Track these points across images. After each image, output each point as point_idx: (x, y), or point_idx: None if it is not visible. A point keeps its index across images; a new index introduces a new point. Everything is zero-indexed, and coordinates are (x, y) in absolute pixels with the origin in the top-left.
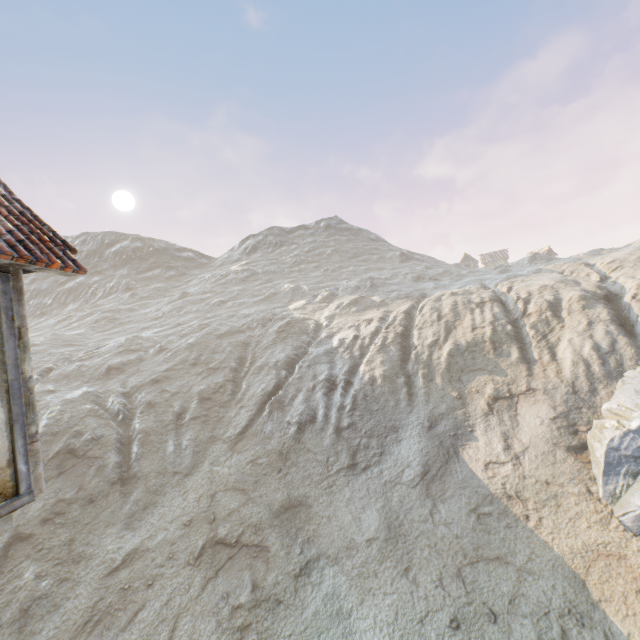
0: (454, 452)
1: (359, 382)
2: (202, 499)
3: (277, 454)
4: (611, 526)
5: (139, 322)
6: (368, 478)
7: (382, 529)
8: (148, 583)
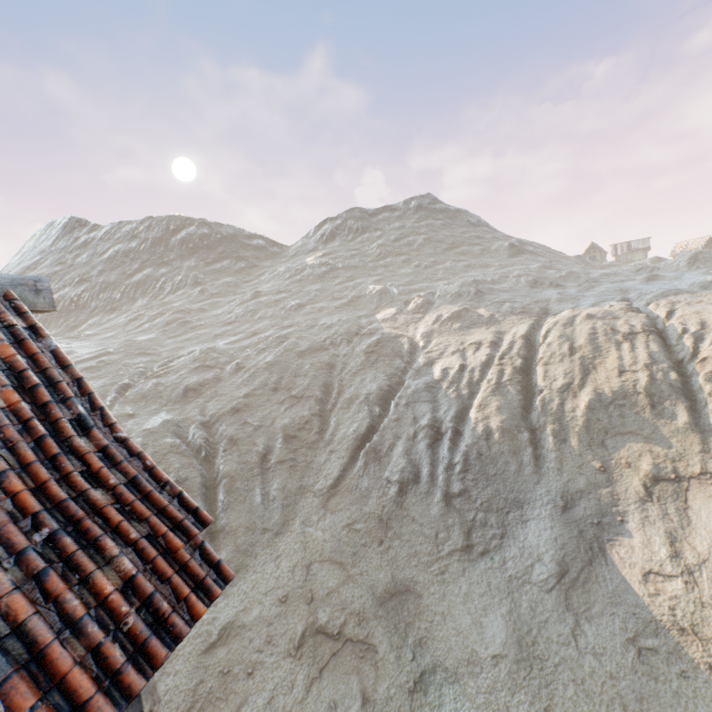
0: (599, 549)
1: (471, 434)
2: (297, 570)
3: (376, 520)
4: None
5: (211, 327)
6: (488, 568)
7: (511, 644)
8: (248, 671)
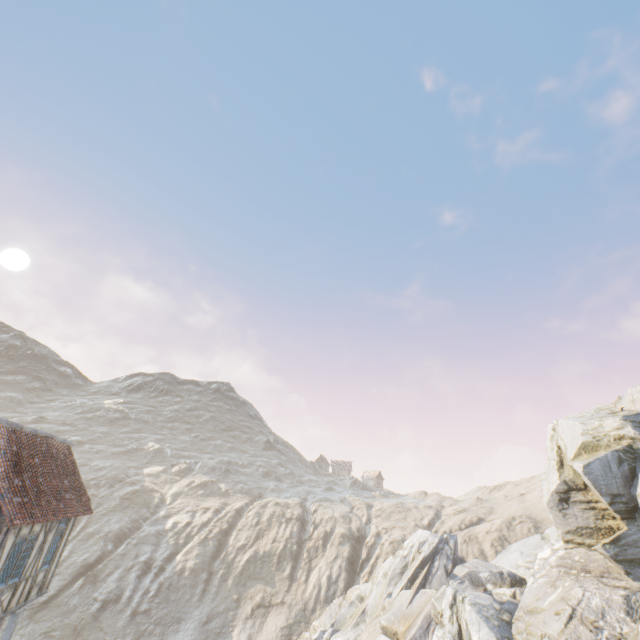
0: None
1: (171, 570)
2: None
3: (72, 628)
4: None
5: None
6: None
7: None
8: None
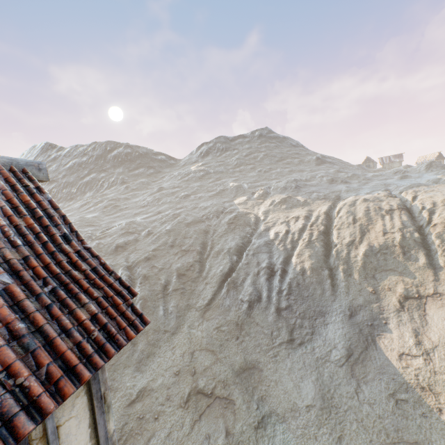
0: (372, 340)
1: (292, 272)
2: (185, 355)
3: (234, 324)
4: None
5: (132, 209)
6: (303, 353)
7: (317, 399)
8: (155, 417)
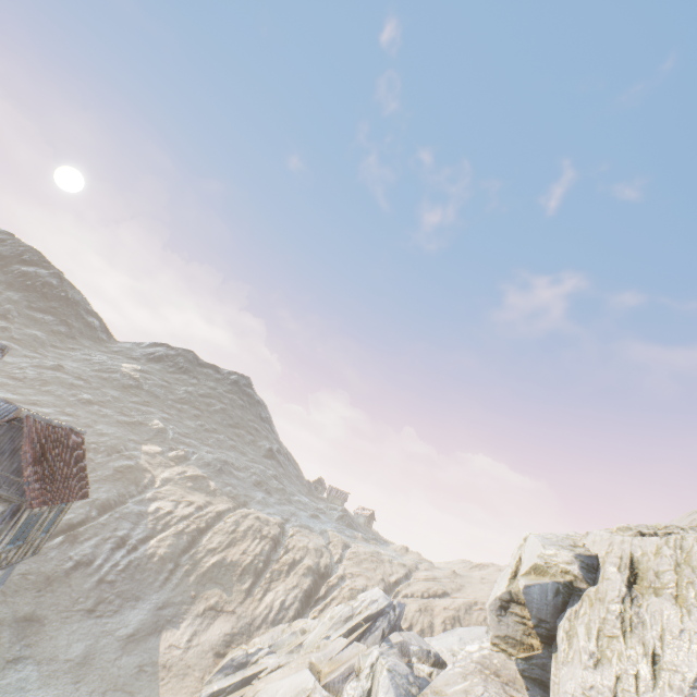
0: (160, 630)
1: (143, 552)
2: None
3: (46, 577)
4: (195, 695)
5: None
6: (96, 623)
7: (81, 656)
8: None
